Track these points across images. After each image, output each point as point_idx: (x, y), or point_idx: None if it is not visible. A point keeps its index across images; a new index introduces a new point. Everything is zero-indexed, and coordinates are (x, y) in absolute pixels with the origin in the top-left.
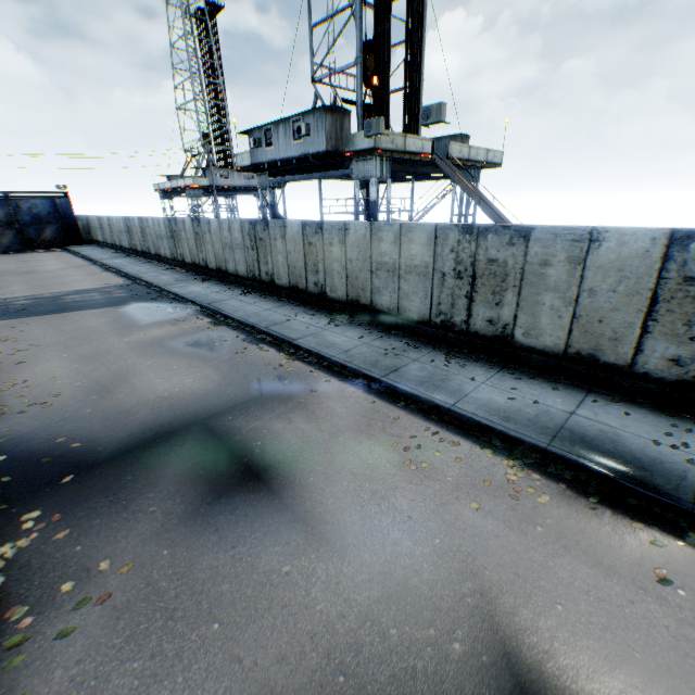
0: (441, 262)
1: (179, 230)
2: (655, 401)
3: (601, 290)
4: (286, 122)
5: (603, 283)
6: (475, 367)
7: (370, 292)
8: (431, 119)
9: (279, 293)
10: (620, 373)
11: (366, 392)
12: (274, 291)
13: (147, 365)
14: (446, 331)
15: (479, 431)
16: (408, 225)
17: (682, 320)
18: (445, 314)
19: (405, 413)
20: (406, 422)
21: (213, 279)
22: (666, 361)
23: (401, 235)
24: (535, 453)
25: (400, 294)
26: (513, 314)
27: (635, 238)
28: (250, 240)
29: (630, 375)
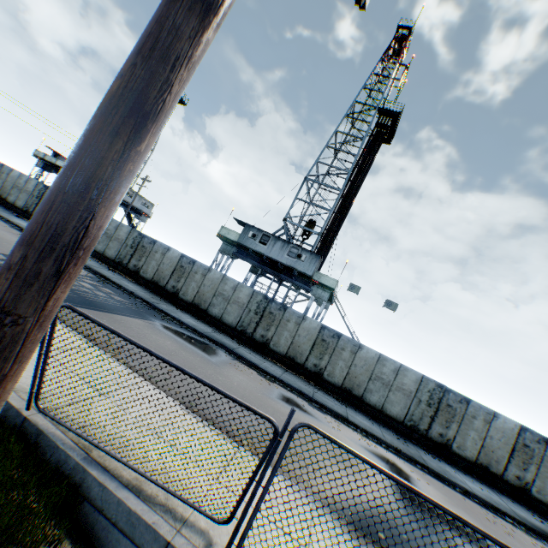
0: (420, 394)
1: (153, 250)
2: (509, 494)
3: (494, 437)
4: (286, 242)
5: (495, 435)
6: (442, 461)
7: (364, 390)
8: (391, 307)
9: (270, 355)
10: (497, 477)
11: (430, 475)
12: (264, 351)
13: None
14: (413, 431)
15: (493, 509)
16: (406, 367)
17: (521, 460)
18: (415, 421)
19: (461, 494)
20: (470, 502)
21: (184, 309)
22: (514, 476)
23: (399, 369)
24: (520, 524)
25: (387, 399)
26: (453, 434)
27: (509, 422)
28: (257, 307)
29: (500, 479)
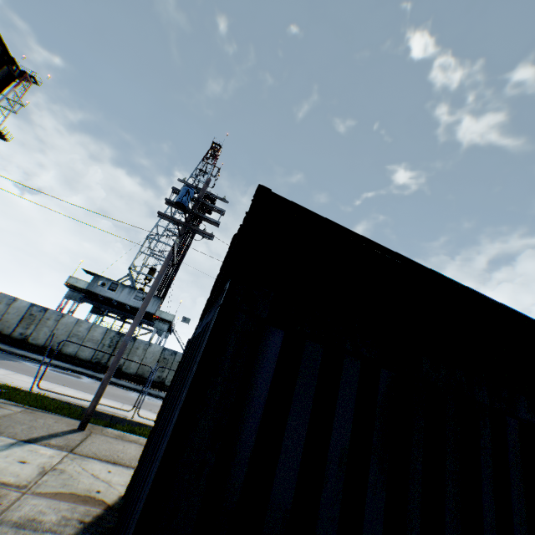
0: None
1: None
2: None
3: None
4: (133, 289)
5: None
6: None
7: None
8: None
9: (123, 377)
10: None
11: None
12: (118, 375)
13: (152, 403)
14: None
15: None
16: None
17: None
18: None
19: None
20: None
21: (36, 352)
22: None
23: None
24: None
25: None
26: None
27: None
28: (111, 341)
29: None
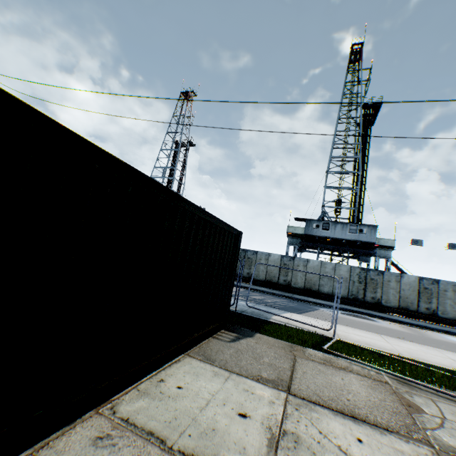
0: None
1: (257, 258)
2: None
3: None
4: (344, 223)
5: None
6: None
7: None
8: (455, 248)
9: (385, 310)
10: None
11: None
12: (379, 309)
13: None
14: None
15: None
16: None
17: None
18: None
19: None
20: None
21: (301, 294)
22: None
23: None
24: None
25: None
26: None
27: None
28: (358, 278)
29: None
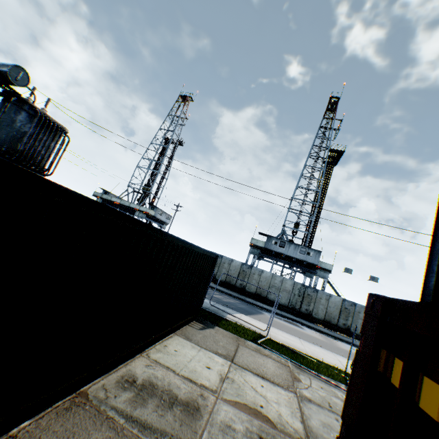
0: None
1: (222, 262)
2: None
3: None
4: (297, 245)
5: None
6: None
7: None
8: (374, 280)
9: (314, 321)
10: None
11: None
12: (310, 319)
13: None
14: None
15: None
16: None
17: None
18: None
19: None
20: None
21: (252, 298)
22: None
23: None
24: None
25: None
26: None
27: None
28: (299, 292)
29: None
